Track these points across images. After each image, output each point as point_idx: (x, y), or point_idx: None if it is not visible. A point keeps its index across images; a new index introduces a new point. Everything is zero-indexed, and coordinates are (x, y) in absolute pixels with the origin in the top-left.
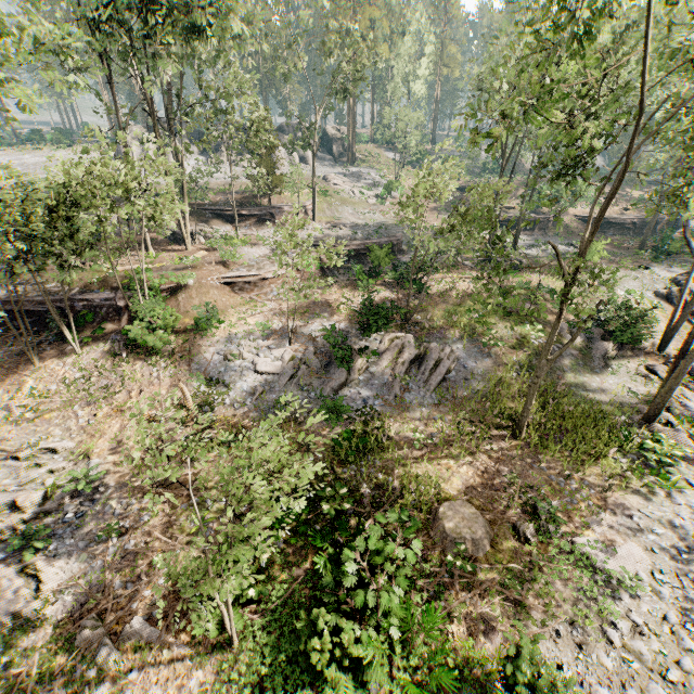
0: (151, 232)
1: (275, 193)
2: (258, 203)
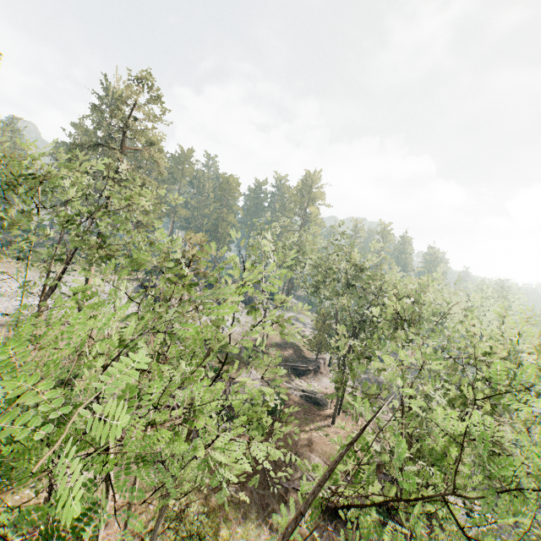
0: (288, 394)
1: (322, 353)
2: (305, 357)
